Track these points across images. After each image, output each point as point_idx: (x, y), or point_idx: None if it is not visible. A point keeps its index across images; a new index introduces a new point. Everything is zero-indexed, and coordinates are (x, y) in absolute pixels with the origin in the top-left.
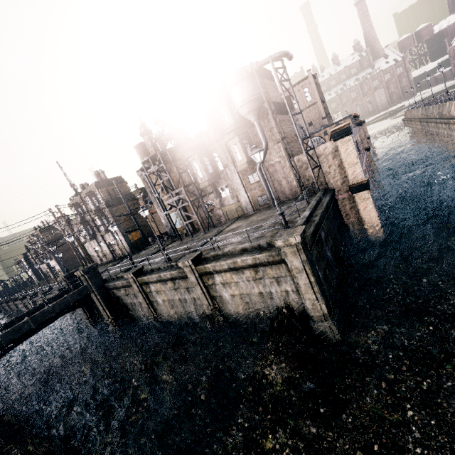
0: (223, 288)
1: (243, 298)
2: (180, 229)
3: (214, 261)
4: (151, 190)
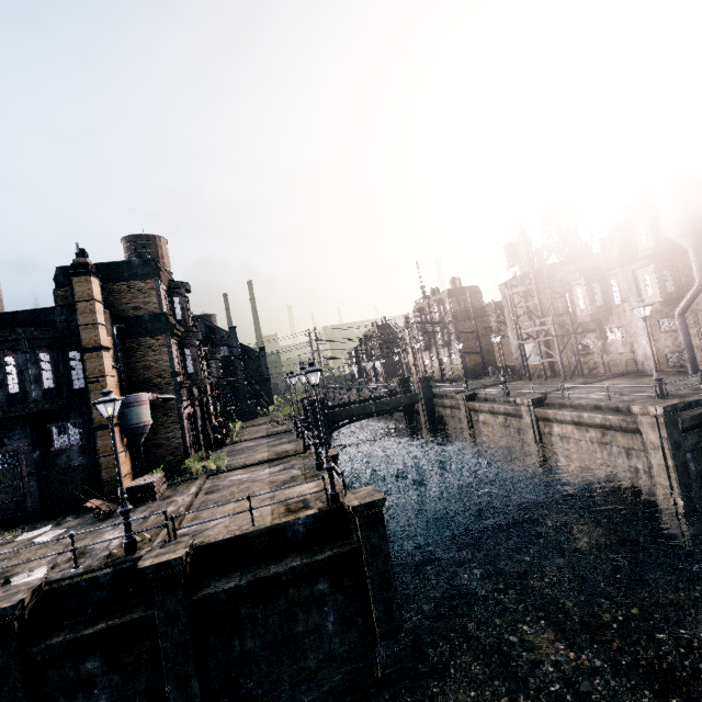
0: (559, 442)
1: (580, 461)
2: (532, 367)
3: (557, 409)
4: (510, 311)
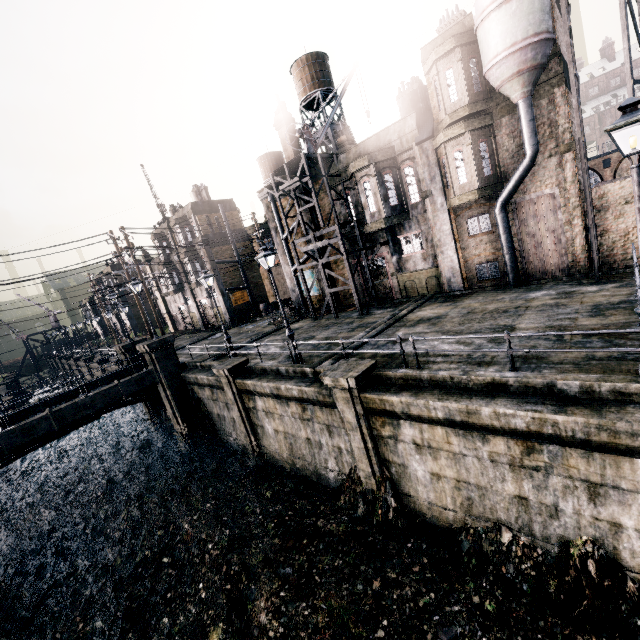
0: (415, 454)
1: (463, 491)
2: (313, 300)
3: (408, 393)
4: (277, 227)
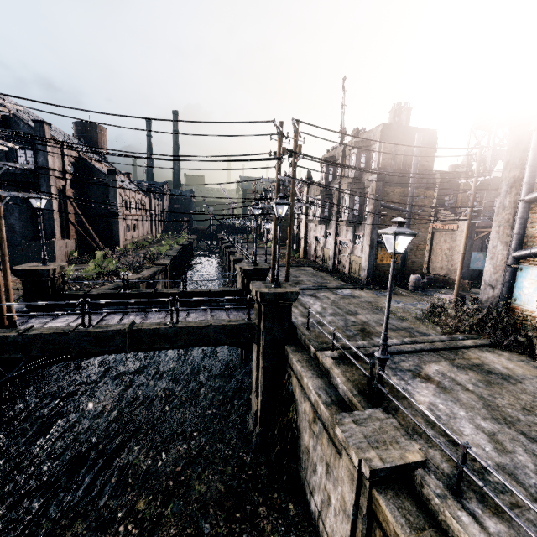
0: None
1: None
2: (528, 318)
3: None
4: (520, 178)
